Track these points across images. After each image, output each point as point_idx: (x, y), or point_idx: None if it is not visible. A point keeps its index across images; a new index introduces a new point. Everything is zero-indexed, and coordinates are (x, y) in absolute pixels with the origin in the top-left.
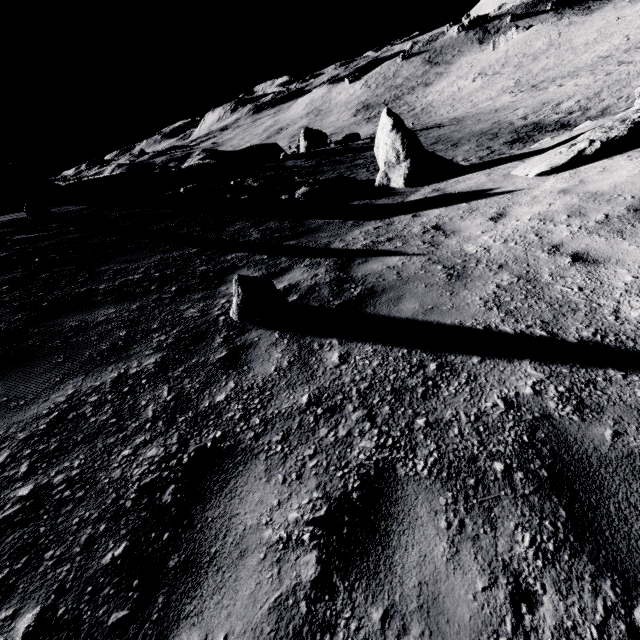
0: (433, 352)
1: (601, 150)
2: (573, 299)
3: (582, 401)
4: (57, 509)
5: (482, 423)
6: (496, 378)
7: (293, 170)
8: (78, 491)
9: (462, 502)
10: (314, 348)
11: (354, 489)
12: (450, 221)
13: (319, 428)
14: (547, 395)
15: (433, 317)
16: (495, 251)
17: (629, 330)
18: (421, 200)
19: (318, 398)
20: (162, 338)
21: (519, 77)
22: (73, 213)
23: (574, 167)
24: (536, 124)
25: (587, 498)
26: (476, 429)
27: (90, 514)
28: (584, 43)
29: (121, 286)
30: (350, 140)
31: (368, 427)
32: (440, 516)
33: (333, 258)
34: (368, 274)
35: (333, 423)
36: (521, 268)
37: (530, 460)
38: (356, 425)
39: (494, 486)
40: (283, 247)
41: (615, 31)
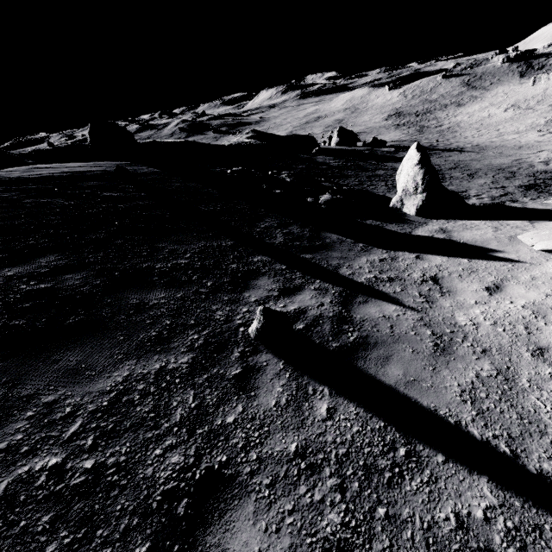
0: (405, 435)
1: None
2: (544, 418)
3: (525, 547)
4: (108, 491)
5: (432, 534)
6: (454, 487)
7: (321, 167)
8: (123, 478)
9: None
10: (308, 392)
11: None
12: (449, 277)
13: (300, 484)
14: (495, 526)
15: (412, 392)
16: (483, 331)
17: None
18: (427, 239)
19: (304, 450)
20: (195, 337)
21: (551, 117)
22: (146, 176)
23: None
24: None
25: None
26: (426, 539)
27: (128, 505)
28: None
29: (172, 269)
30: (376, 145)
31: (338, 499)
32: None
33: (339, 287)
34: (366, 319)
35: (311, 483)
36: (503, 361)
37: None
38: (329, 493)
39: None
40: (300, 260)
41: None
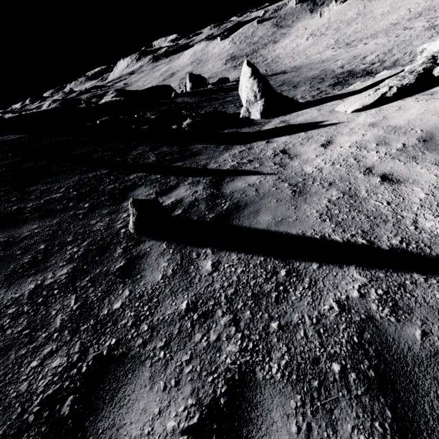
0: (283, 259)
1: (397, 93)
2: (383, 212)
3: (396, 303)
4: None
5: (322, 325)
6: (331, 282)
7: (181, 105)
8: None
9: (309, 405)
10: (193, 257)
11: (222, 394)
12: (293, 146)
13: (195, 333)
14: (370, 298)
15: (282, 228)
16: (326, 171)
17: (425, 238)
18: (272, 129)
19: (194, 304)
20: (74, 250)
21: (338, 37)
22: (13, 141)
23: (378, 106)
24: (350, 72)
25: (407, 398)
26: (317, 331)
27: None
28: (381, 13)
29: (45, 204)
30: (222, 82)
31: (233, 331)
32: (291, 420)
33: (209, 177)
34: (234, 191)
35: (206, 328)
36: (345, 185)
37: (360, 361)
38: (224, 330)
39: (333, 387)
40: (172, 168)
41: (401, 5)
